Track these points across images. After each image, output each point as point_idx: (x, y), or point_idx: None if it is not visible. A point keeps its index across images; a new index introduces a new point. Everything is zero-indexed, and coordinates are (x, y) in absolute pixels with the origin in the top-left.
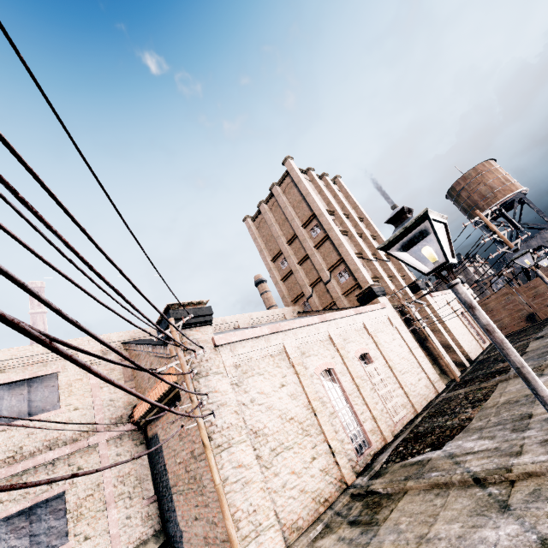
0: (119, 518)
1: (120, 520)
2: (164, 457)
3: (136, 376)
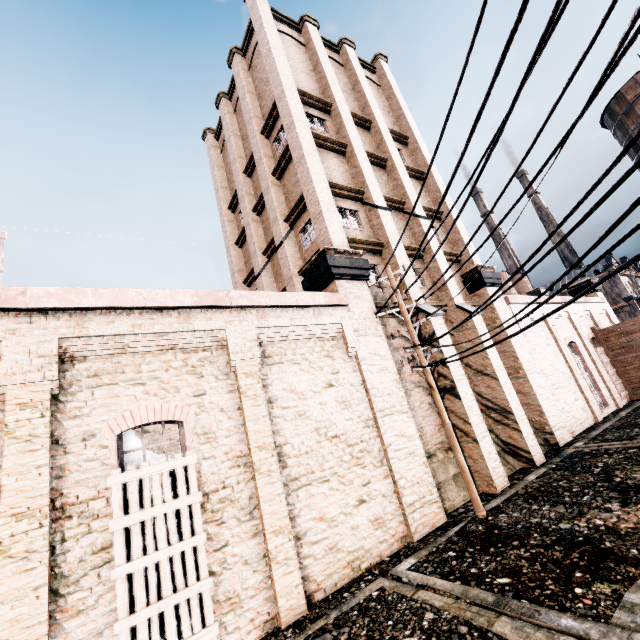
0: None
1: None
2: None
3: None
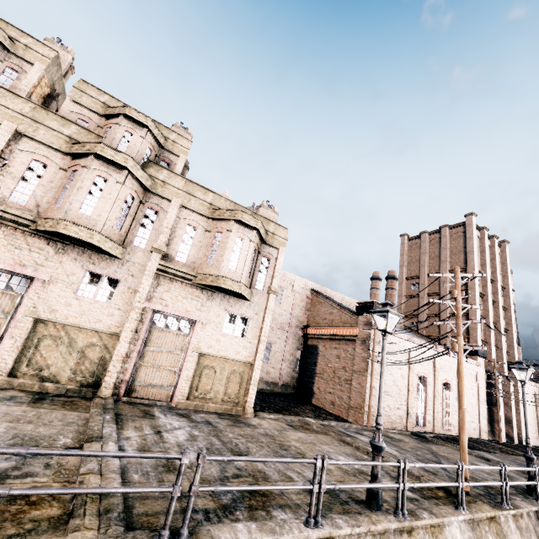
0: (284, 369)
1: (284, 370)
2: (318, 359)
3: (313, 311)
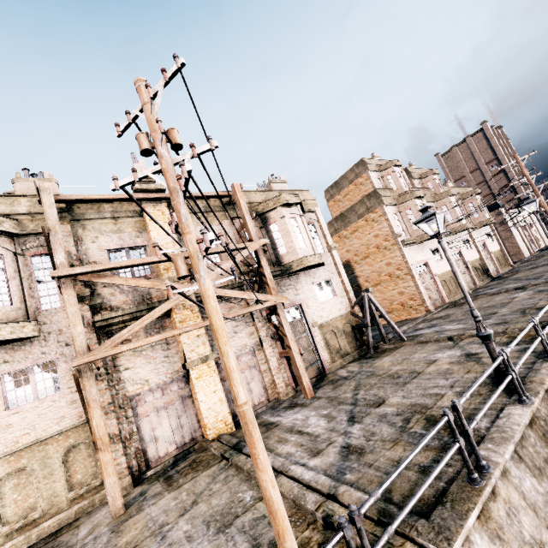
0: None
1: None
2: None
3: None
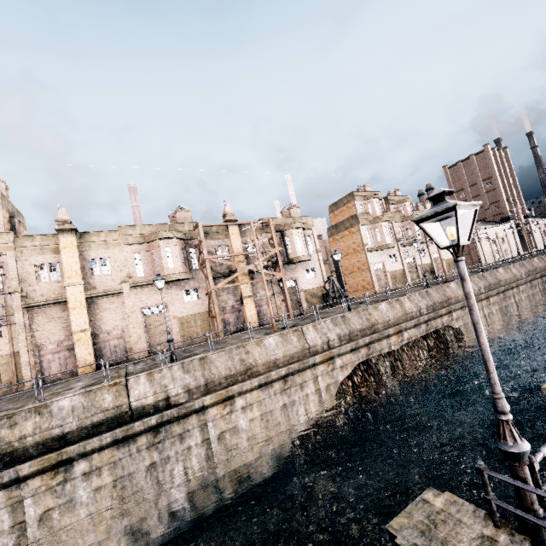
0: None
1: None
2: None
3: None
